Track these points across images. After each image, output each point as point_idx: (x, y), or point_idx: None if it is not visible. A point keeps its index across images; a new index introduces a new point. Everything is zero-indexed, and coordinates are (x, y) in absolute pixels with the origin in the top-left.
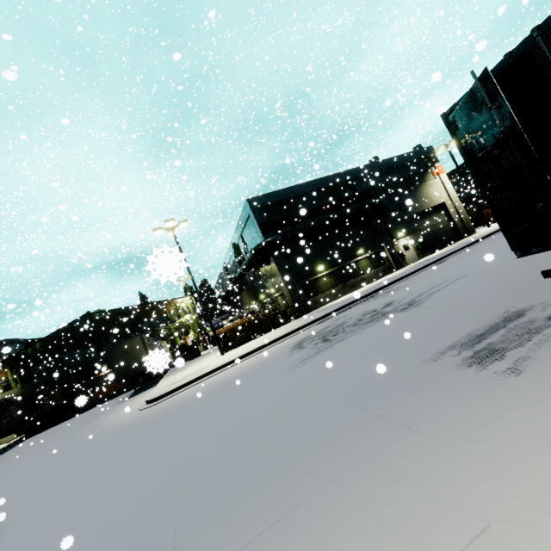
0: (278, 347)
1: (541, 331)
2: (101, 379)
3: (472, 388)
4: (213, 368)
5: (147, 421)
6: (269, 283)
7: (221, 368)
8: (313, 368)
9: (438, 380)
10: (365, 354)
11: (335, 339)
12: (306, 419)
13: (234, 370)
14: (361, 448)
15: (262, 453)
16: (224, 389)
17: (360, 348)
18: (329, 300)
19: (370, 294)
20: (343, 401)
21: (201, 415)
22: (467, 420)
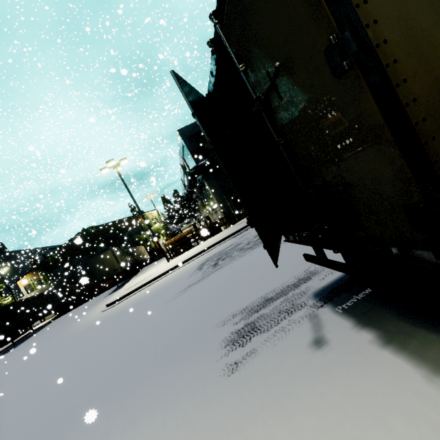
0: (195, 262)
1: (293, 314)
2: None
3: (200, 380)
4: (150, 279)
5: (92, 327)
6: (209, 198)
7: (156, 278)
8: (181, 302)
9: (201, 356)
10: (211, 295)
11: (219, 265)
12: (125, 370)
13: (160, 283)
14: (107, 426)
15: (82, 401)
16: (139, 306)
17: (216, 285)
18: None
19: None
20: (152, 357)
21: (108, 334)
22: (163, 424)
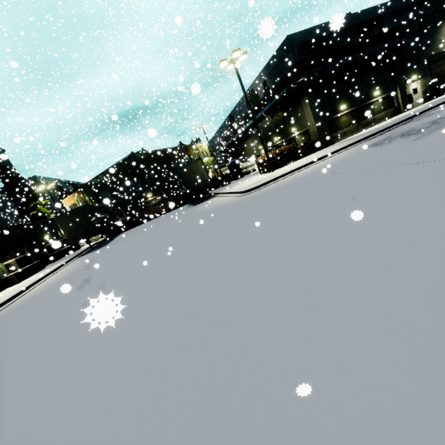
0: (344, 153)
1: None
2: (148, 203)
3: None
4: (290, 170)
5: (278, 189)
6: (290, 124)
7: (295, 170)
8: None
9: None
10: None
11: (429, 129)
12: None
13: (317, 167)
14: None
15: None
16: (339, 166)
17: None
18: (345, 136)
19: (405, 120)
20: None
21: (353, 168)
22: None
